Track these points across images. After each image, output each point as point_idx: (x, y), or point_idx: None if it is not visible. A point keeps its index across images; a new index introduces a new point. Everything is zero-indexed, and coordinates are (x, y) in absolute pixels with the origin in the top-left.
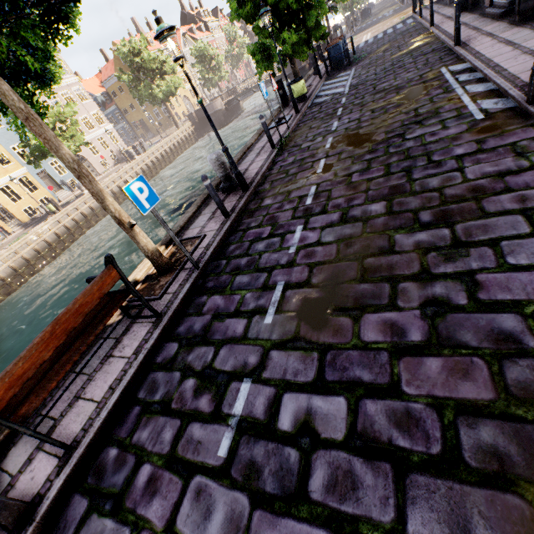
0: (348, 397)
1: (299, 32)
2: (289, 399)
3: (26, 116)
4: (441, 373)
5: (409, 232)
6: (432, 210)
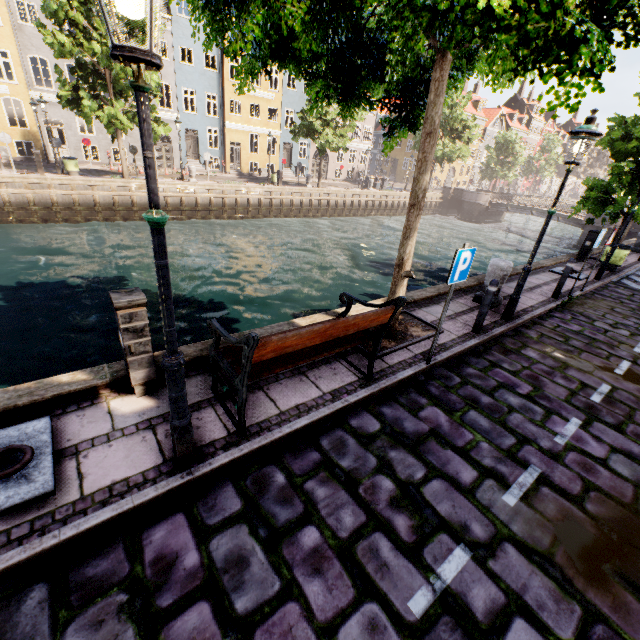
0: None
1: None
2: (526, 631)
3: (431, 131)
4: None
5: None
6: None
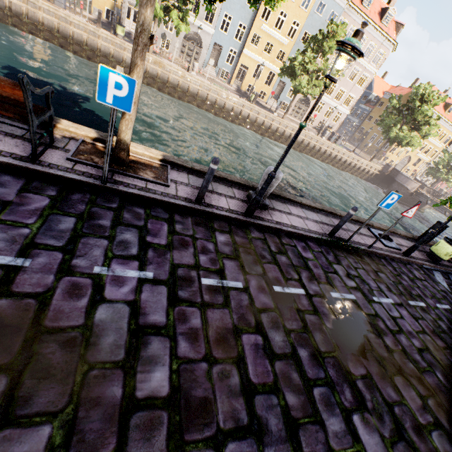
0: None
1: None
2: None
3: None
4: None
5: None
6: None
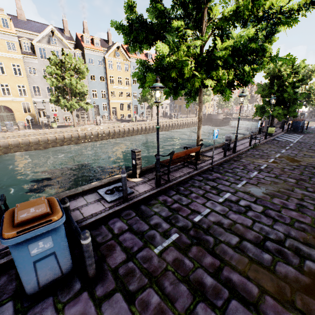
0: (263, 207)
1: (284, 110)
2: (243, 201)
3: (201, 101)
4: (295, 215)
5: (301, 190)
6: (314, 189)
